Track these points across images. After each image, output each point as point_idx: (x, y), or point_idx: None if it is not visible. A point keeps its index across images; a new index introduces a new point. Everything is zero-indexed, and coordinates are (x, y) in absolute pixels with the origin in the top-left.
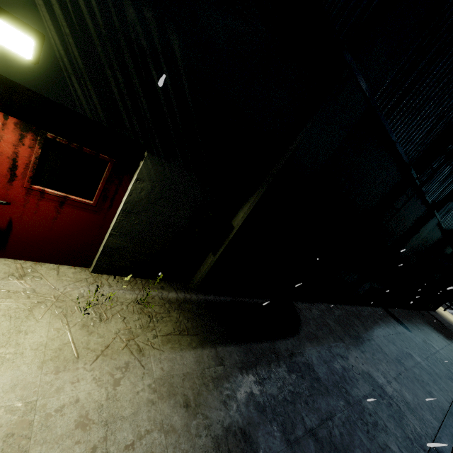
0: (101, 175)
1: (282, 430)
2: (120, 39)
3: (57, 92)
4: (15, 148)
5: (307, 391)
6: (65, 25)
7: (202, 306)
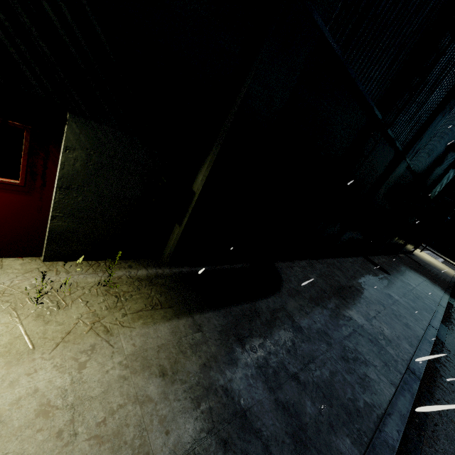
0: (19, 147)
1: (264, 380)
2: None
3: None
4: None
5: (289, 342)
6: None
7: (176, 279)
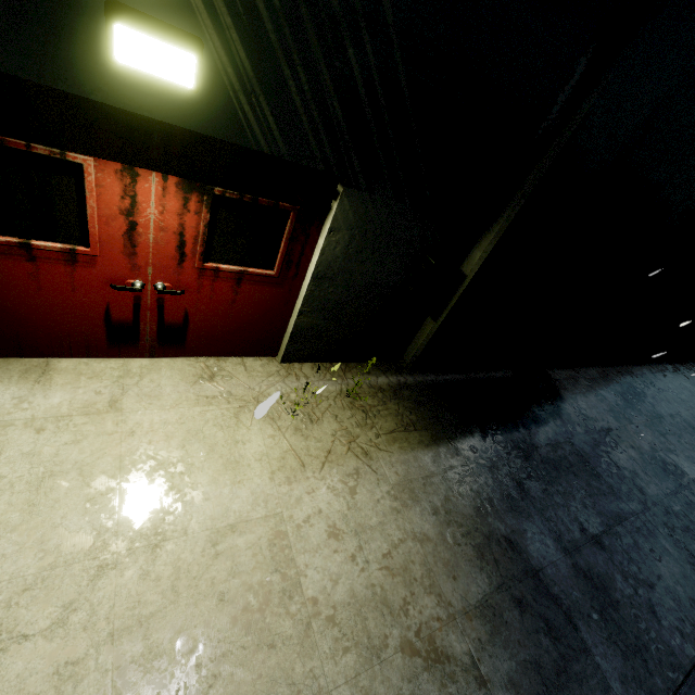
0: (282, 232)
1: (555, 538)
2: (301, 9)
3: (224, 125)
4: (180, 218)
5: (583, 492)
6: (225, 12)
7: (423, 392)
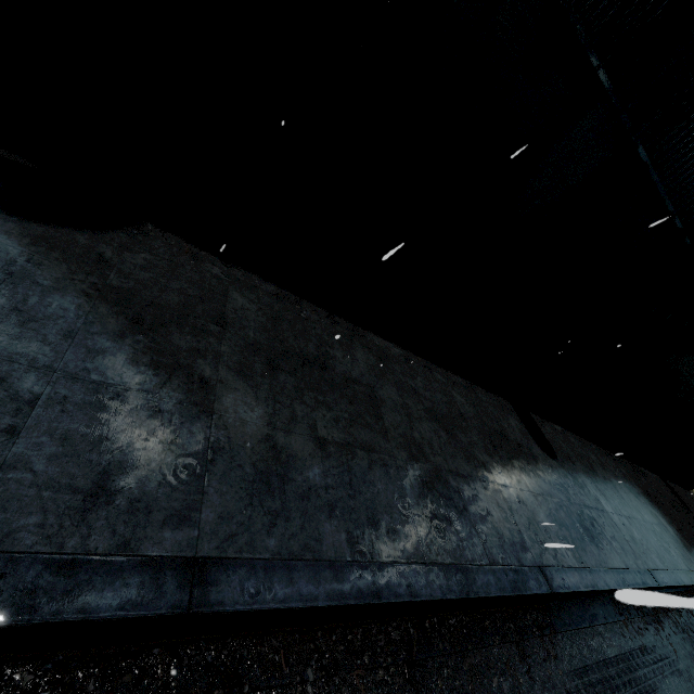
0: None
1: None
2: None
3: None
4: None
5: None
6: None
7: None
